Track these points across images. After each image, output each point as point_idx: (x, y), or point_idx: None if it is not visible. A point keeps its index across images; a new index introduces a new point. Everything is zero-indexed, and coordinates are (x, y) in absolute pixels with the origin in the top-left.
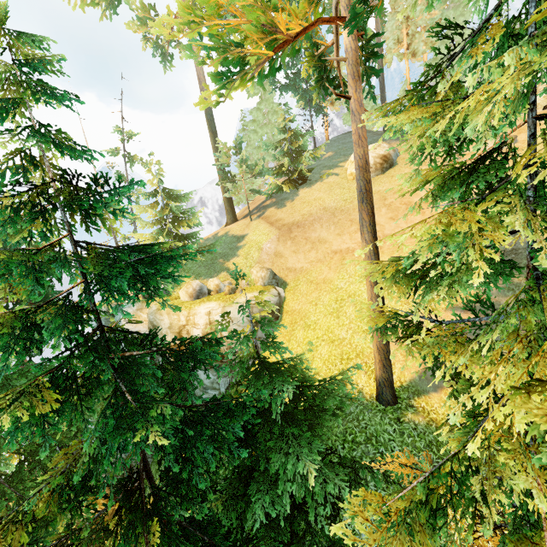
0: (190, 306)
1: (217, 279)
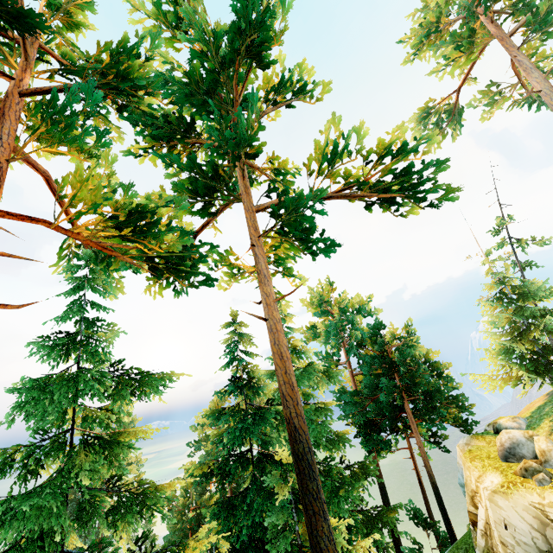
0: (486, 466)
1: (546, 439)
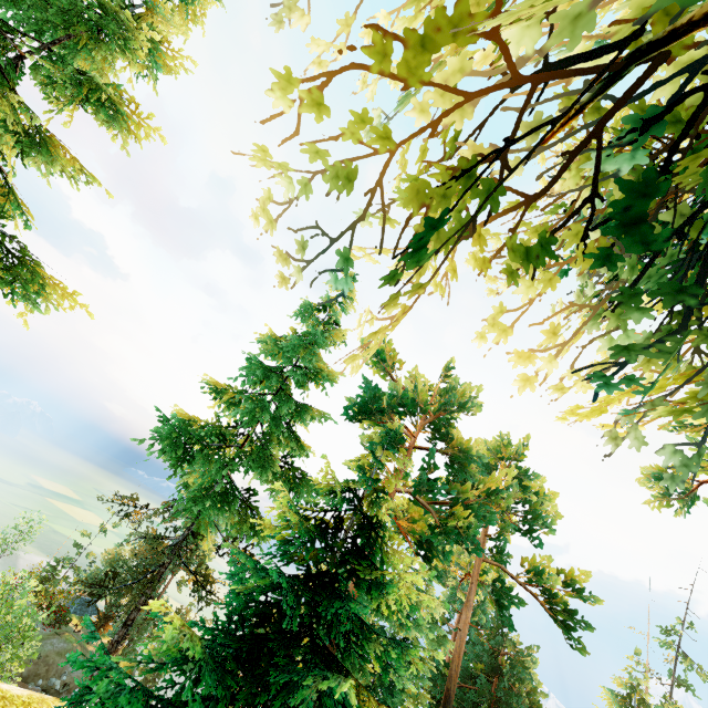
0: None
1: None
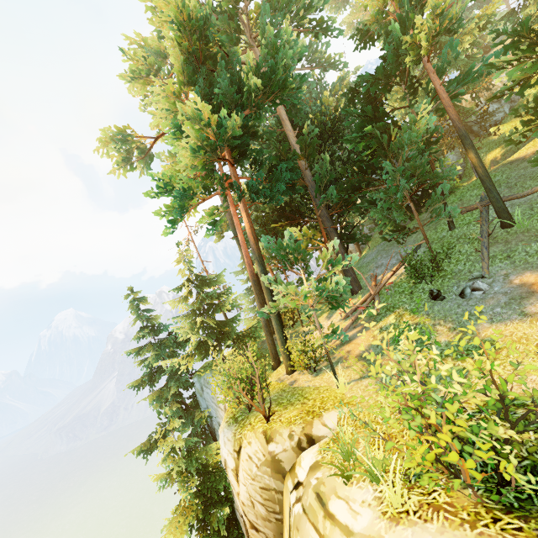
0: None
1: None
